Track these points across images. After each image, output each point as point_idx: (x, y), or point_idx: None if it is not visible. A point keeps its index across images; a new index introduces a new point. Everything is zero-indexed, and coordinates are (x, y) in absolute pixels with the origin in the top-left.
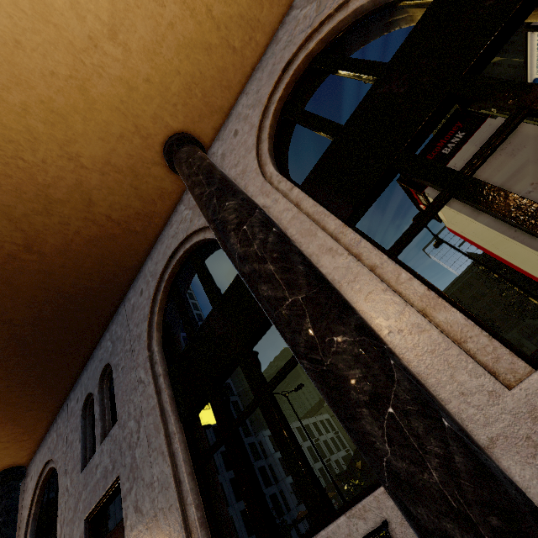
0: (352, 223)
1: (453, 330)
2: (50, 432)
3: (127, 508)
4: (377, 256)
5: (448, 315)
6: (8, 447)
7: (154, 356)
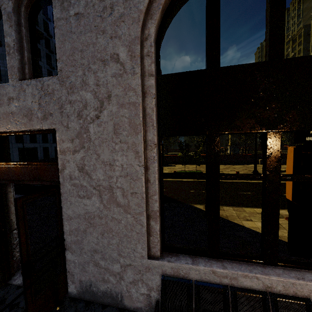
0: None
1: None
2: None
3: (66, 162)
4: None
5: None
6: None
7: (147, 44)
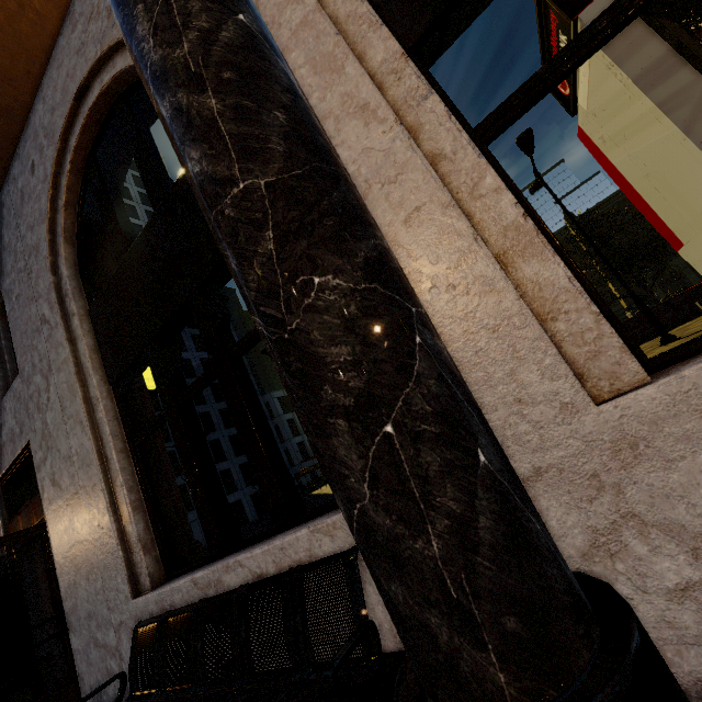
0: (422, 62)
1: (541, 297)
2: None
3: (43, 480)
4: (449, 134)
5: (543, 269)
6: None
7: (63, 284)
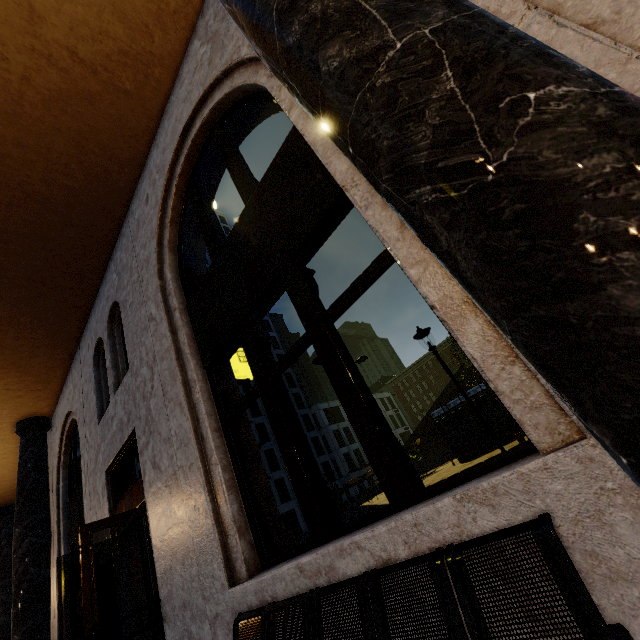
0: None
1: None
2: (67, 383)
3: (144, 464)
4: None
5: None
6: (22, 396)
7: (167, 286)
